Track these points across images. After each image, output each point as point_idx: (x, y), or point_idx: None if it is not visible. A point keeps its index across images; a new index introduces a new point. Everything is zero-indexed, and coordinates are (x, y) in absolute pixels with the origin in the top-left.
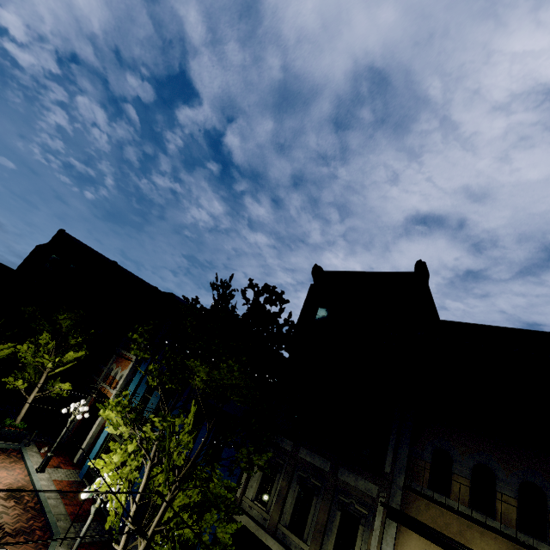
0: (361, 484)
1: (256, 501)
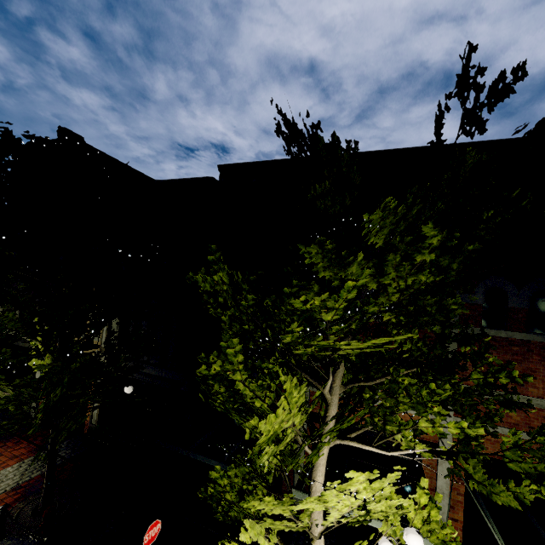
0: None
1: None
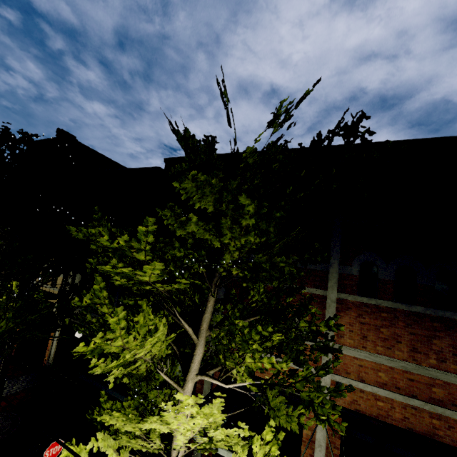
0: None
1: None
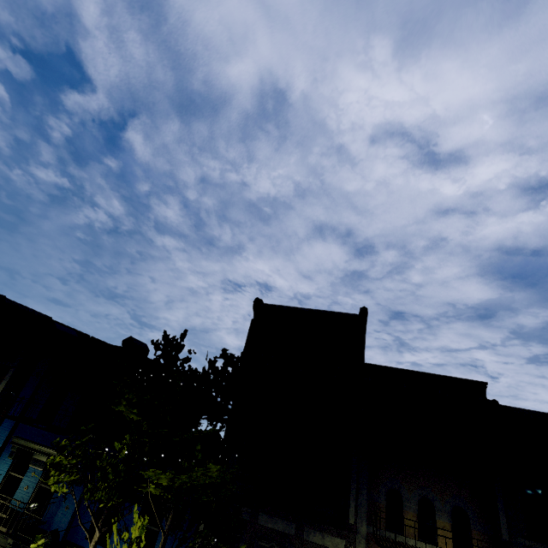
0: (328, 541)
1: None
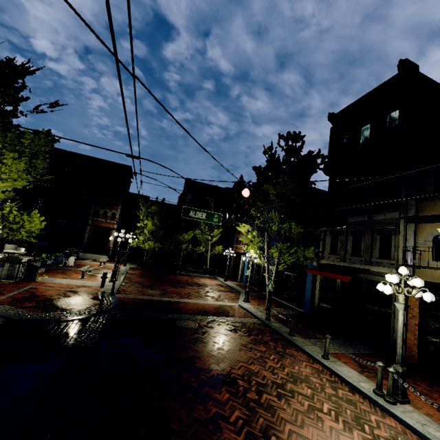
0: (388, 216)
1: (331, 254)
